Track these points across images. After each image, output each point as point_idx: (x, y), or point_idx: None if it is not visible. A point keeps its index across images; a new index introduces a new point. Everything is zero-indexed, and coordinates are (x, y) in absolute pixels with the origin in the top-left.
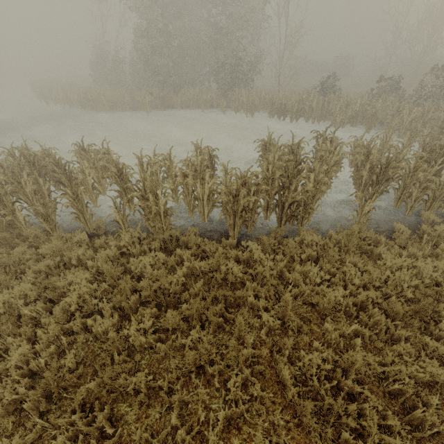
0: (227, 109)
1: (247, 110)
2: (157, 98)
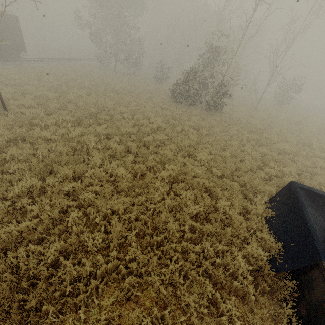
0: None
1: None
2: None
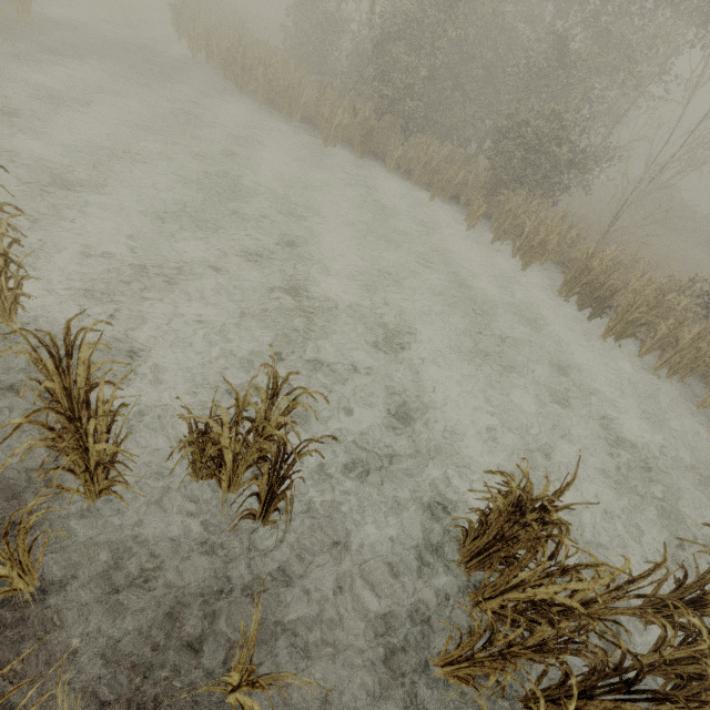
0: (483, 220)
1: (520, 248)
2: (361, 126)
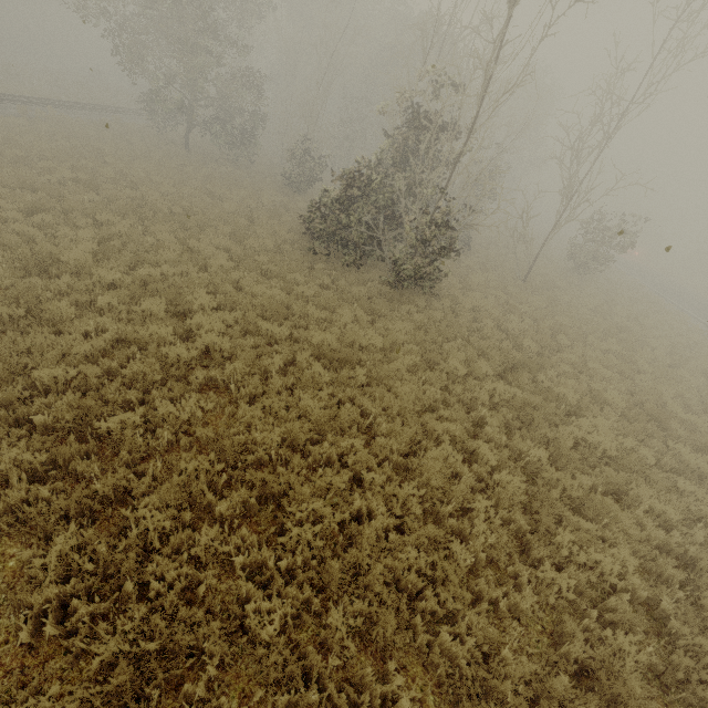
0: None
1: None
2: None
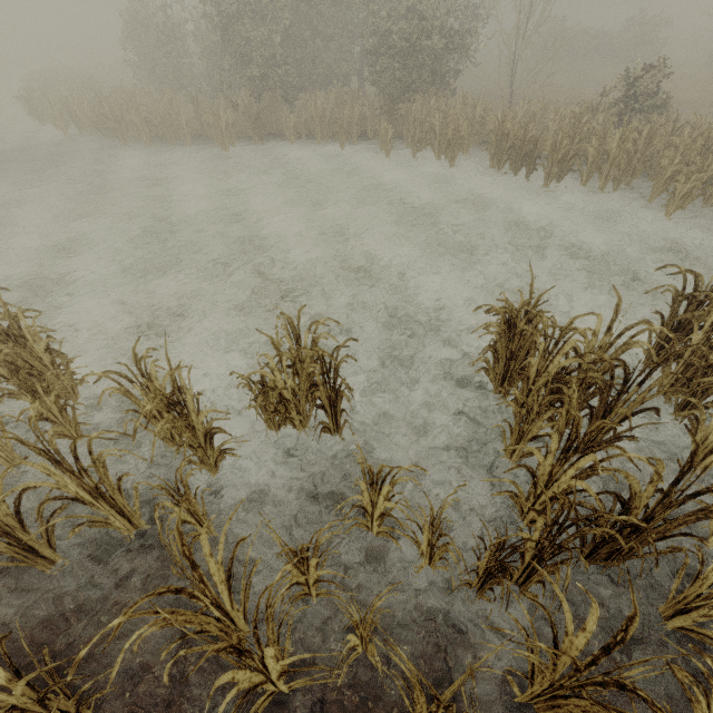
0: (396, 142)
1: (440, 149)
2: (247, 115)
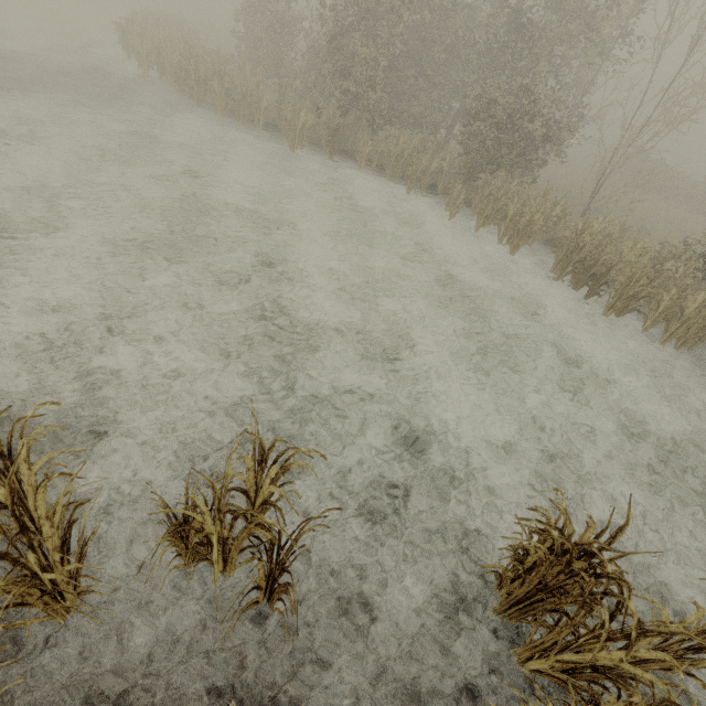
0: (463, 206)
1: (505, 233)
2: (326, 125)
